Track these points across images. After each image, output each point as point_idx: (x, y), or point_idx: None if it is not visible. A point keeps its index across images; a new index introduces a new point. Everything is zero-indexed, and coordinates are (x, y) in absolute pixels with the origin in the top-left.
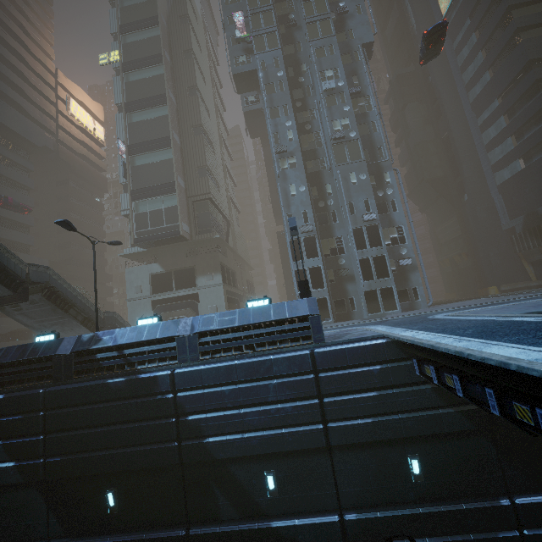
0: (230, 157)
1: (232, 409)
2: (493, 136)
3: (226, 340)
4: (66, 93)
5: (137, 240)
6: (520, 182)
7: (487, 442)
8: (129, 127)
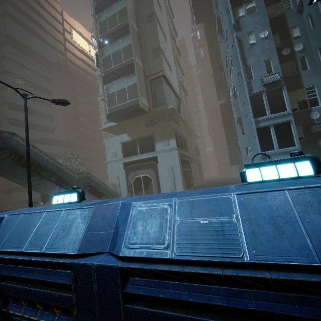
0: (179, 52)
1: None
2: None
3: None
4: (69, 27)
5: (109, 116)
6: None
7: None
8: (99, 26)
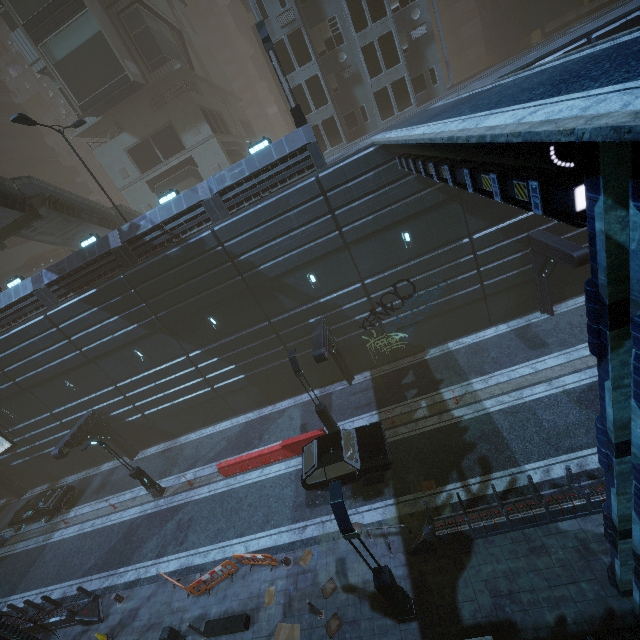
0: None
1: (270, 243)
2: None
3: (244, 192)
4: None
5: (84, 108)
6: None
7: (456, 206)
8: None
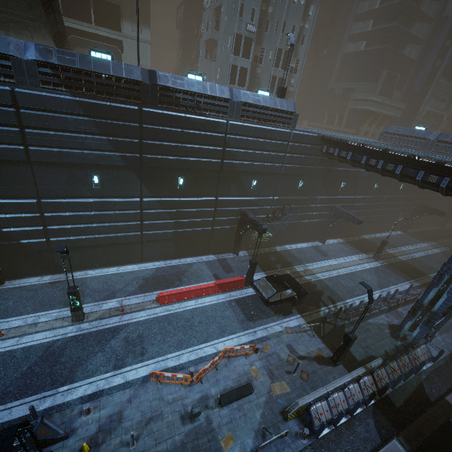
0: None
1: (249, 150)
2: (364, 11)
3: (253, 112)
4: None
5: None
6: (355, 59)
7: (322, 180)
8: None
